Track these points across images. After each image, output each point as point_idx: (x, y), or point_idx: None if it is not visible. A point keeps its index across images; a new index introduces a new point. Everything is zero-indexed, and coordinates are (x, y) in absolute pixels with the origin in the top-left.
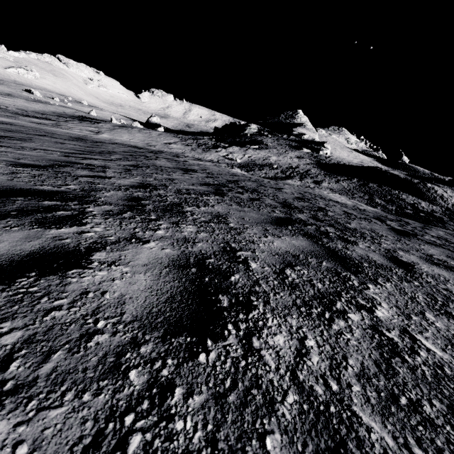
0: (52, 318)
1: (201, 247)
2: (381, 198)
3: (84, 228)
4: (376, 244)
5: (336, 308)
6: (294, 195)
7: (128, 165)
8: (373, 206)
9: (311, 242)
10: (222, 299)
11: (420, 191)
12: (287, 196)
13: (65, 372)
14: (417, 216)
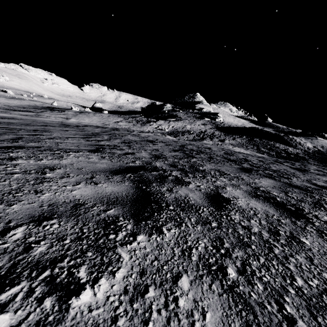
0: (260, 217)
1: (245, 188)
2: (264, 148)
3: (193, 184)
4: (298, 178)
5: (326, 207)
6: (222, 152)
7: (122, 142)
8: (261, 153)
9: (274, 180)
10: (289, 207)
11: (286, 140)
12: (219, 153)
13: (292, 229)
14: (290, 157)
